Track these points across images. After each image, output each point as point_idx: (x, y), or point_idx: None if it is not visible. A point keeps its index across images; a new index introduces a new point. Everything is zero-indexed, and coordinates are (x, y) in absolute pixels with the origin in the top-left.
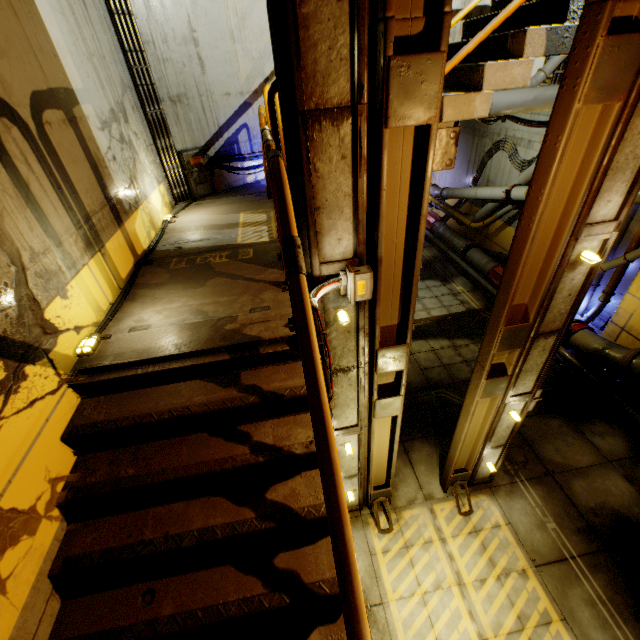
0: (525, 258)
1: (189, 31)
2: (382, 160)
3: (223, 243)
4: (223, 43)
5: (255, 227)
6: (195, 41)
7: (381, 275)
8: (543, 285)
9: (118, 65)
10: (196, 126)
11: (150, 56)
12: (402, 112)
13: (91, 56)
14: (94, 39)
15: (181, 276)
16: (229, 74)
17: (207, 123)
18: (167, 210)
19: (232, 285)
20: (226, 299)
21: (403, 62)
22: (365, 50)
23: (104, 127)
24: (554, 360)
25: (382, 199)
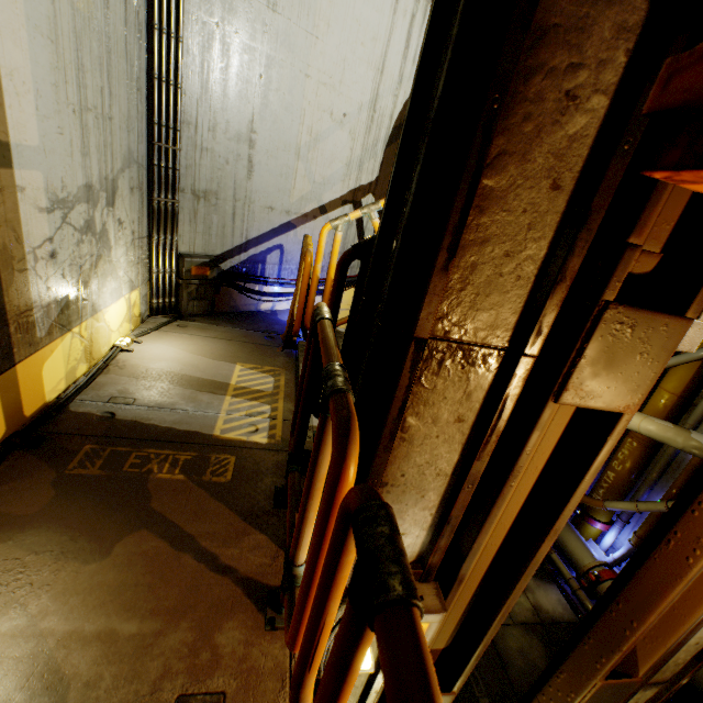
0: (669, 601)
1: (248, 130)
2: (527, 443)
3: (190, 426)
4: (285, 155)
5: (252, 402)
6: (251, 142)
7: (452, 599)
8: (675, 634)
9: (132, 133)
10: (217, 231)
11: (185, 138)
12: (591, 385)
13: (84, 109)
14: (103, 92)
15: (75, 504)
16: (280, 188)
17: (233, 231)
18: (130, 325)
19: (166, 570)
20: (135, 628)
21: (625, 316)
22: (570, 278)
23: (56, 207)
24: (577, 614)
25: (502, 497)
